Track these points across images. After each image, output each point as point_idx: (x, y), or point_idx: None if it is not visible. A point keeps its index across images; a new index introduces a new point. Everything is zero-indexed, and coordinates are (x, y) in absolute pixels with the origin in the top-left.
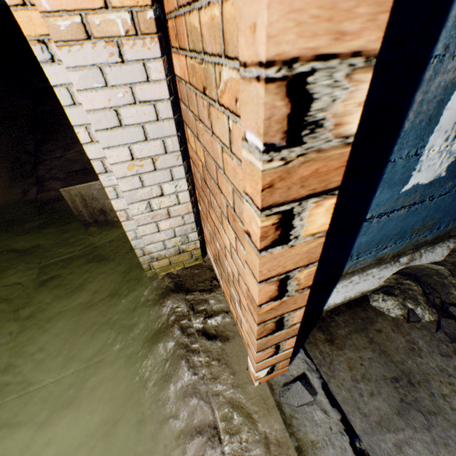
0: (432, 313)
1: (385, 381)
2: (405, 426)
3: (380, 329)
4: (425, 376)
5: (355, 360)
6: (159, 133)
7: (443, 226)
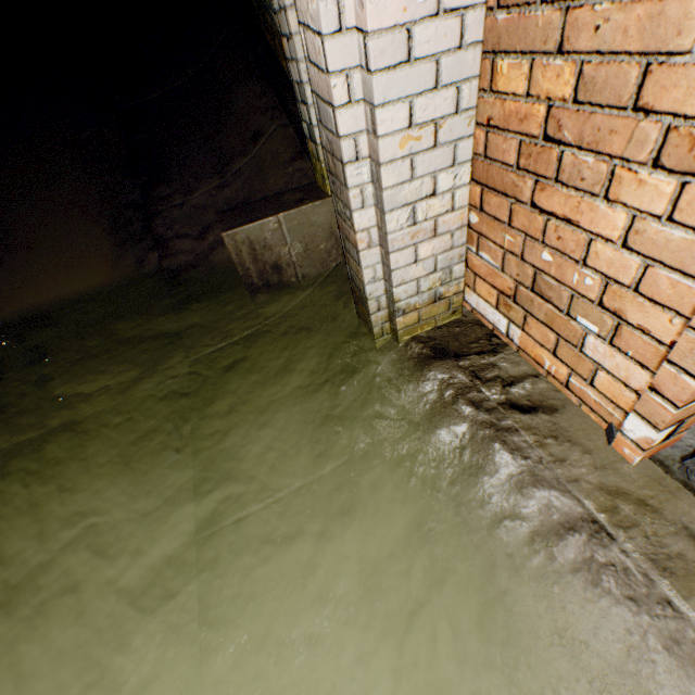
0: None
1: None
2: None
3: None
4: None
5: None
6: (456, 74)
7: None
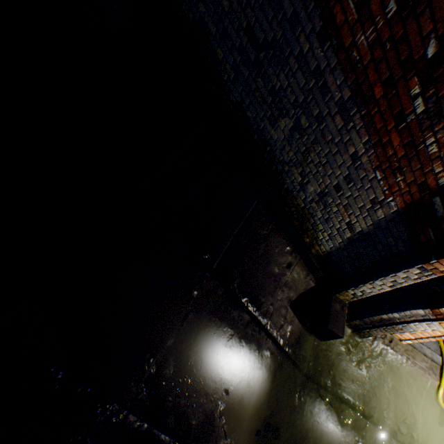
0: None
1: None
2: None
3: None
4: None
5: None
6: None
7: None
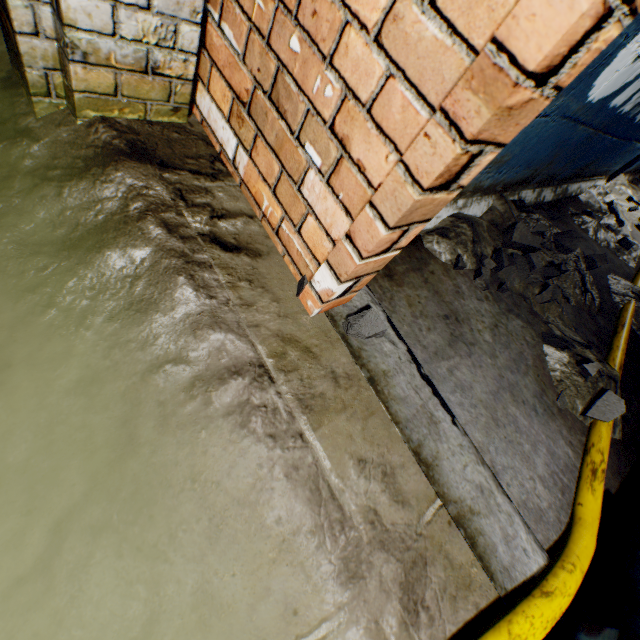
0: (473, 263)
1: (439, 319)
2: (455, 355)
3: (433, 272)
4: (467, 316)
5: (414, 298)
6: None
7: (503, 173)
